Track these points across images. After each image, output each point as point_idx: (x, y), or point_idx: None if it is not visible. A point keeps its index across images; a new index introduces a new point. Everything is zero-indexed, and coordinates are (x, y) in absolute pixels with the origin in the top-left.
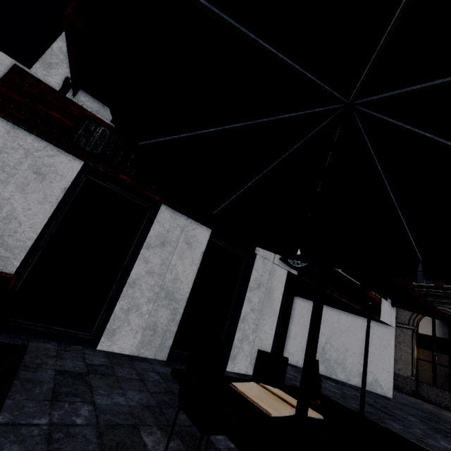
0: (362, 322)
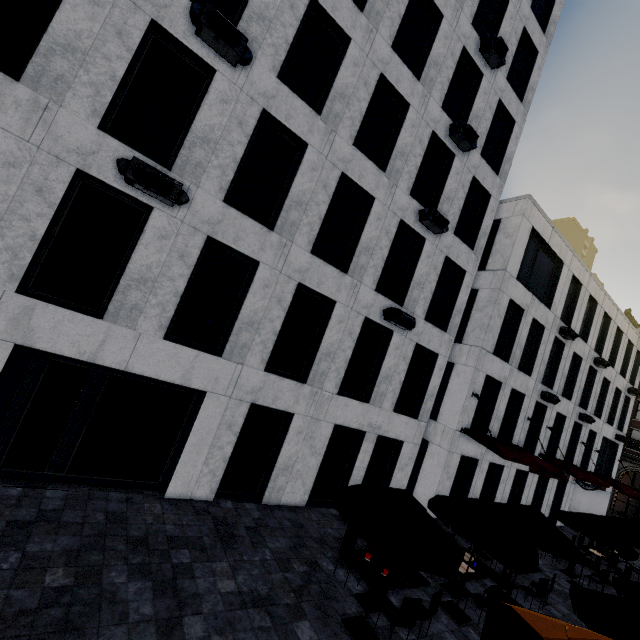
0: None
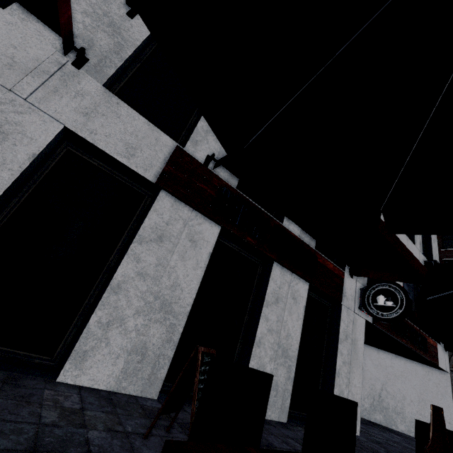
0: (416, 367)
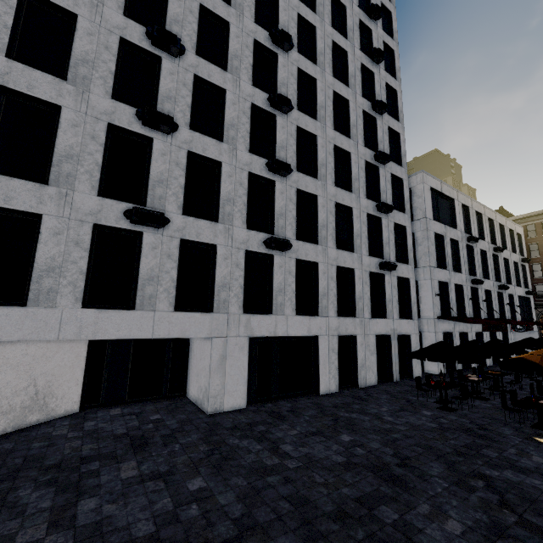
0: (524, 332)
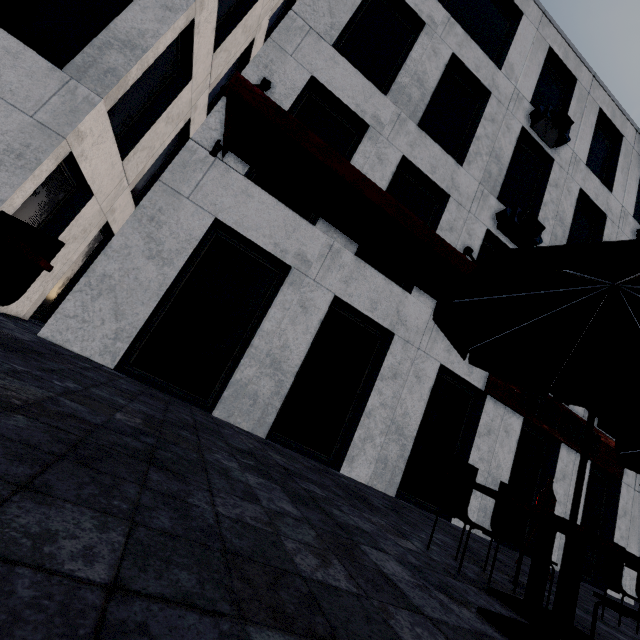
0: None
